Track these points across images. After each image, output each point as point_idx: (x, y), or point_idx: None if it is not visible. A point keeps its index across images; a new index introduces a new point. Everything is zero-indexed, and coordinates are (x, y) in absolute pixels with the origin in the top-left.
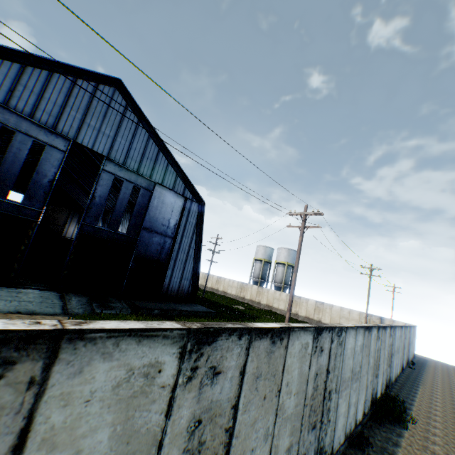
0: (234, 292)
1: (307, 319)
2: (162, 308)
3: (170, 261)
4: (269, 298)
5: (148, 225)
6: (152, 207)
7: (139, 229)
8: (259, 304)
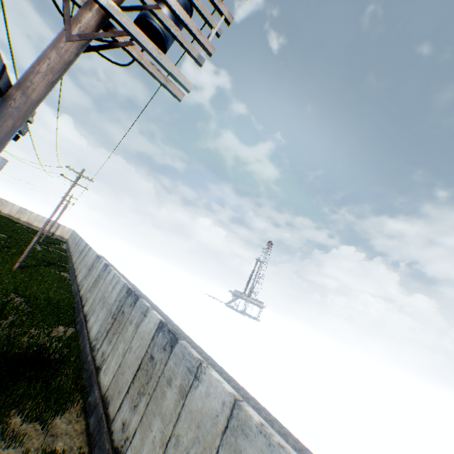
0: None
1: (10, 216)
2: None
3: None
4: None
5: None
6: None
7: None
8: None
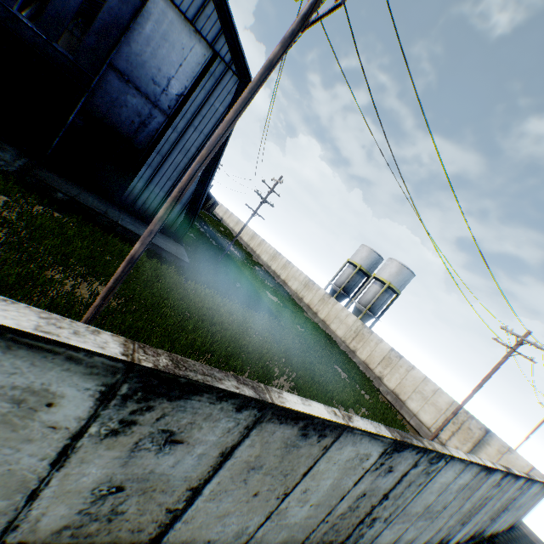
0: (294, 287)
1: (364, 366)
2: (75, 198)
3: (153, 155)
4: (330, 313)
5: (125, 66)
6: (139, 37)
7: (102, 63)
8: (315, 315)
